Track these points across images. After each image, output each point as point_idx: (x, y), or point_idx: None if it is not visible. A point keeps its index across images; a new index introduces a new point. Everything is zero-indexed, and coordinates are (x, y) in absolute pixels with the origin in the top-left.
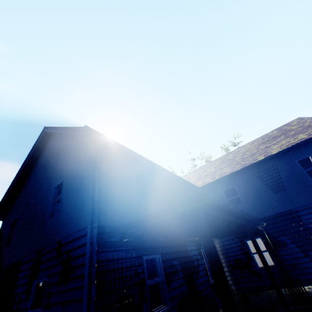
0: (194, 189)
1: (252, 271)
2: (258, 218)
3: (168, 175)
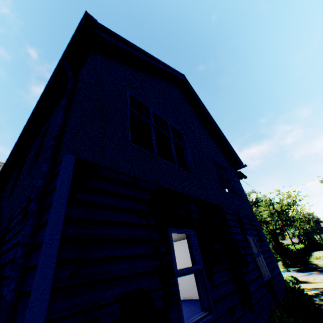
0: None
1: None
2: None
3: None
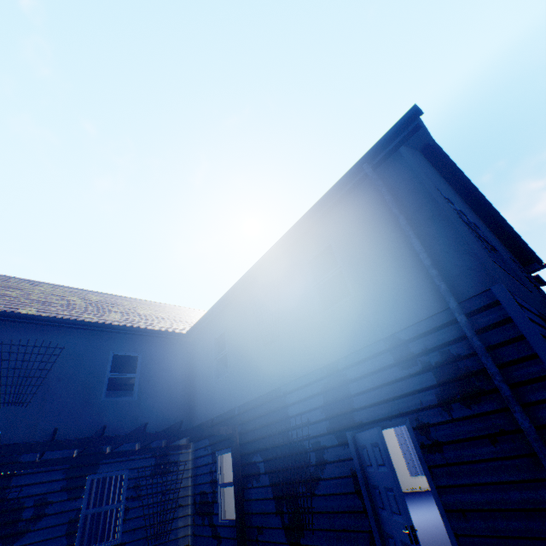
0: (172, 338)
1: (212, 525)
2: (239, 404)
3: (50, 324)
